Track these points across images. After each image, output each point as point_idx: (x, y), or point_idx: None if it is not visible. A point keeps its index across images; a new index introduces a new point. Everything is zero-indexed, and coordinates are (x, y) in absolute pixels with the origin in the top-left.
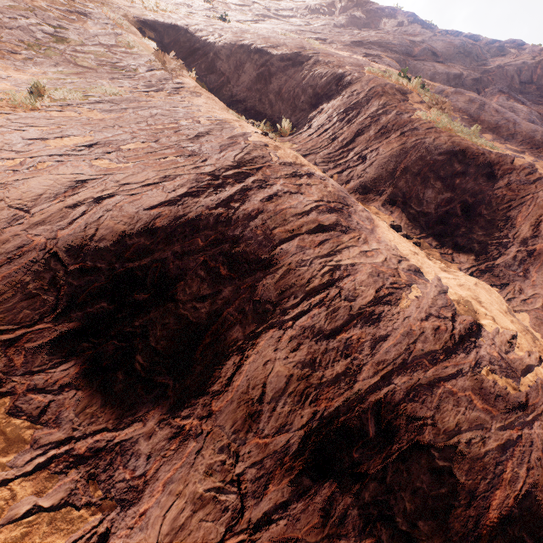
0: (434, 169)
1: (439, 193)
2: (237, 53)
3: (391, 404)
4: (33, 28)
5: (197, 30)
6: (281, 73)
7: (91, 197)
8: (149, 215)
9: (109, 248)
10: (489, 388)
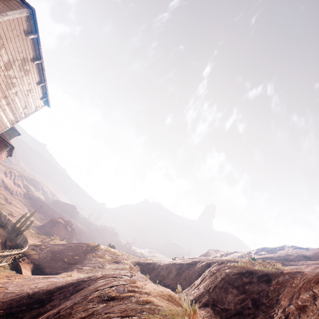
0: (231, 282)
1: (236, 296)
2: (170, 266)
3: (67, 305)
4: (96, 266)
5: (158, 262)
6: (187, 269)
7: (56, 283)
8: (64, 283)
9: (44, 292)
10: (105, 294)
